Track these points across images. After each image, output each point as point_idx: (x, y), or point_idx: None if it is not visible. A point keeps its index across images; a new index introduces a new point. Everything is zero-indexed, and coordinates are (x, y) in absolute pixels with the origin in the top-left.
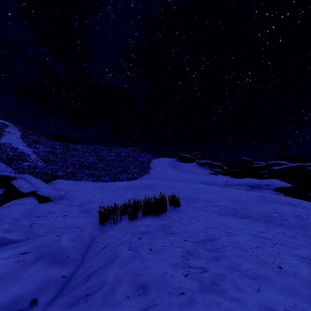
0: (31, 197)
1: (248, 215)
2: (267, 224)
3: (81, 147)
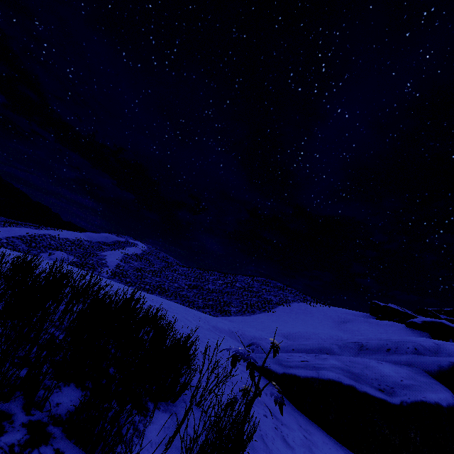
0: None
1: None
2: None
3: (184, 270)
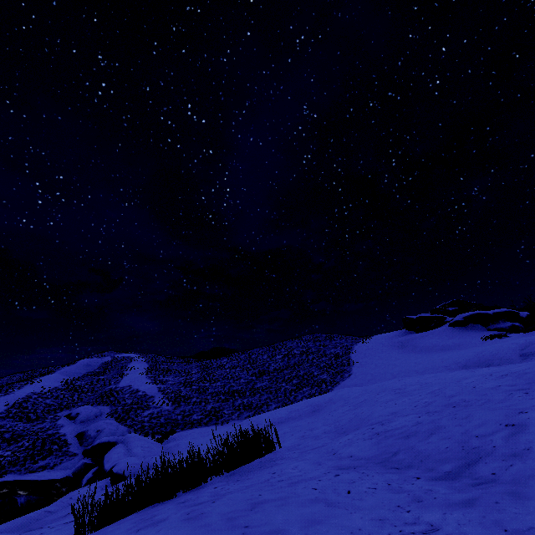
0: (107, 479)
1: (420, 456)
2: (434, 486)
3: (228, 361)
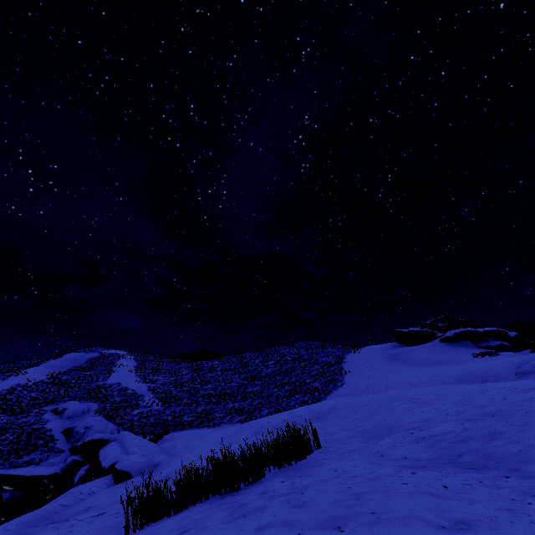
0: (108, 476)
1: (492, 458)
2: (534, 483)
3: (219, 364)
